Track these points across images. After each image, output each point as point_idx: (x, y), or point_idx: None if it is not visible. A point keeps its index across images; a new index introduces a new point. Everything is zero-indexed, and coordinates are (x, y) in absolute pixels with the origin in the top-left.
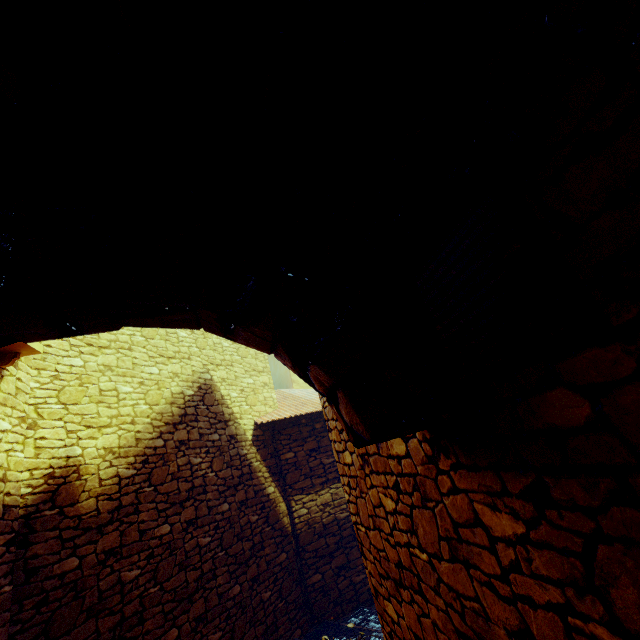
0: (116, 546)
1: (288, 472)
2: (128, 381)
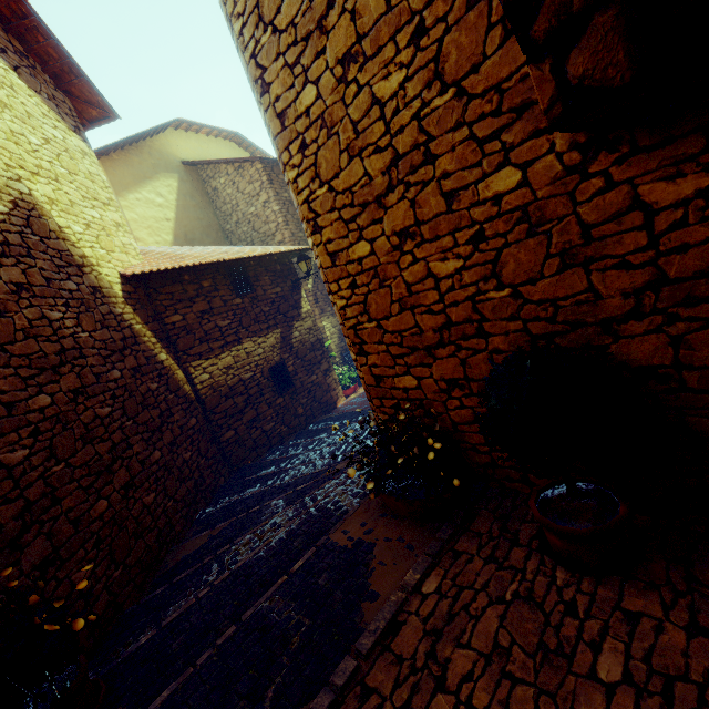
0: None
1: (179, 337)
2: None
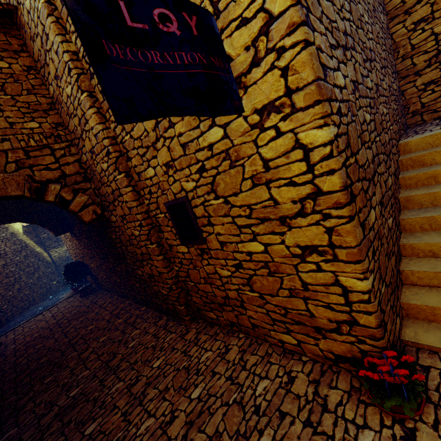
0: None
1: (46, 242)
2: None
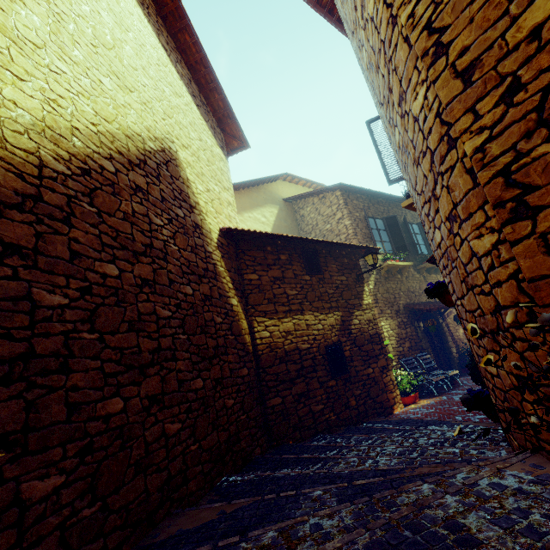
0: (26, 246)
1: (251, 292)
2: (65, 60)
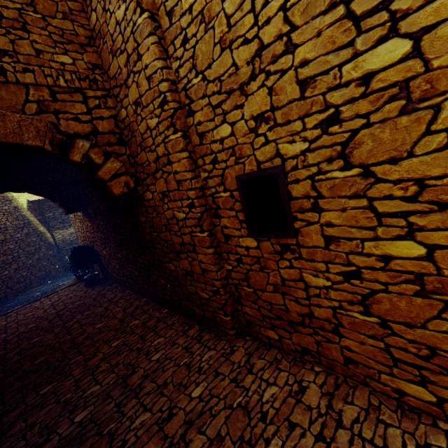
0: None
1: (50, 221)
2: None
